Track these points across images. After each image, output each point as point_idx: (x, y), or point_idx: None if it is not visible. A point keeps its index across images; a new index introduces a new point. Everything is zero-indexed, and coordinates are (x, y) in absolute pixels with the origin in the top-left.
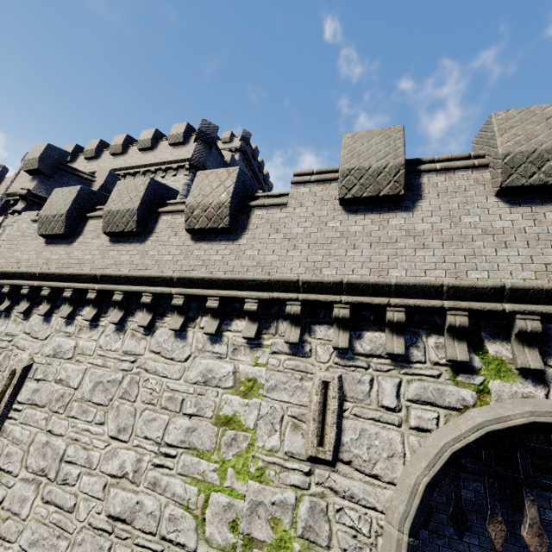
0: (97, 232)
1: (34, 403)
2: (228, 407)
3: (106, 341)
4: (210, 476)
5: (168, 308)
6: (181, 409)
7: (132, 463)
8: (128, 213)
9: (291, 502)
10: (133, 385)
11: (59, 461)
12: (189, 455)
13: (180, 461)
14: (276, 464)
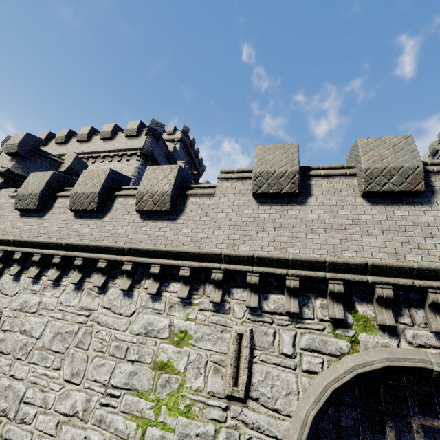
0: (64, 208)
1: (0, 351)
2: (164, 354)
3: (66, 298)
4: (147, 413)
5: (119, 271)
6: (126, 356)
7: (82, 403)
8: (90, 195)
9: (212, 433)
10: (86, 336)
11: (19, 402)
12: (130, 395)
13: (123, 400)
14: (200, 402)
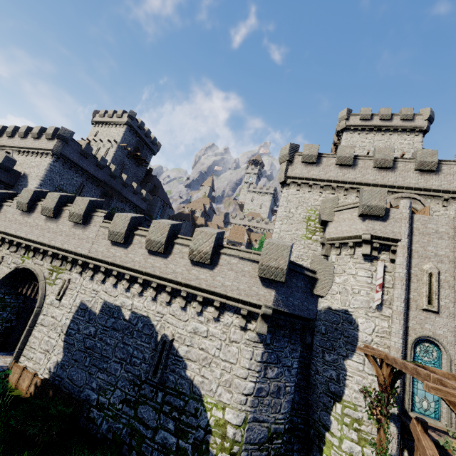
0: None
1: None
2: None
3: None
4: None
5: None
6: None
7: None
8: None
9: None
10: None
11: None
12: None
13: None
14: None
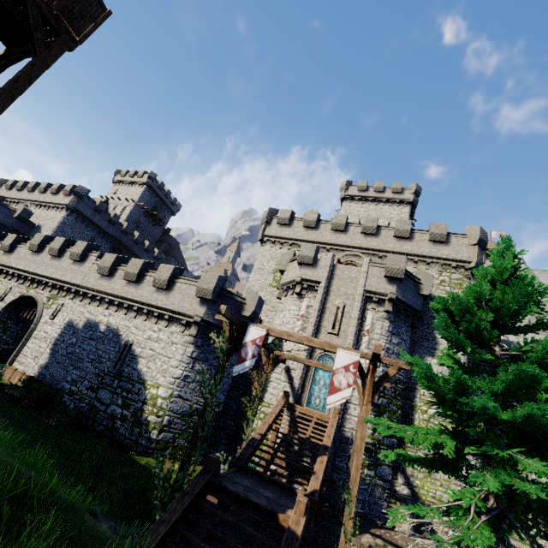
0: None
1: None
2: None
3: None
4: None
5: None
6: None
7: None
8: None
9: None
10: None
11: None
12: None
13: None
14: None
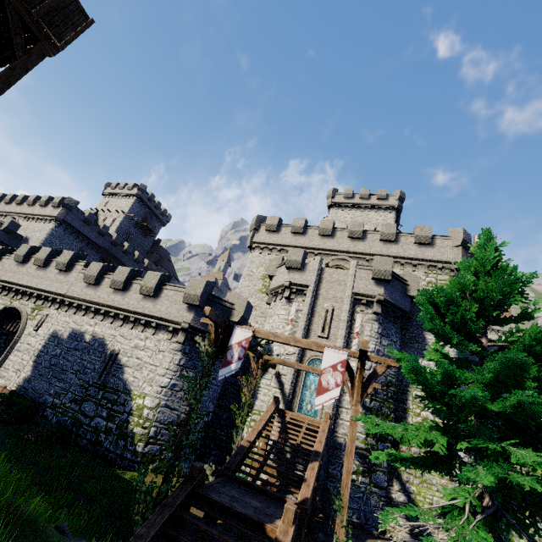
0: None
1: None
2: None
3: None
4: None
5: None
6: None
7: None
8: None
9: None
10: None
11: None
12: None
13: None
14: None
